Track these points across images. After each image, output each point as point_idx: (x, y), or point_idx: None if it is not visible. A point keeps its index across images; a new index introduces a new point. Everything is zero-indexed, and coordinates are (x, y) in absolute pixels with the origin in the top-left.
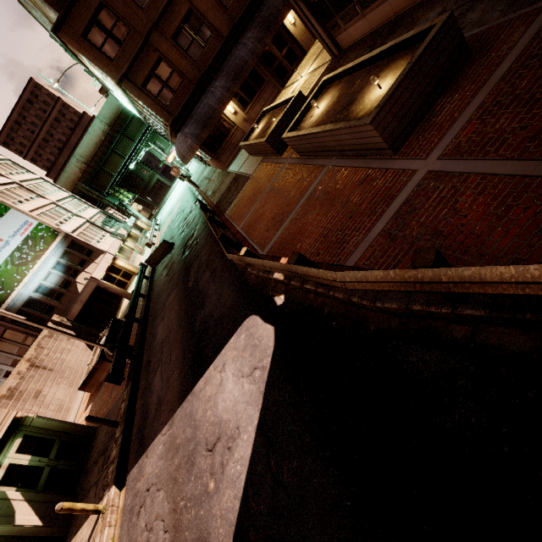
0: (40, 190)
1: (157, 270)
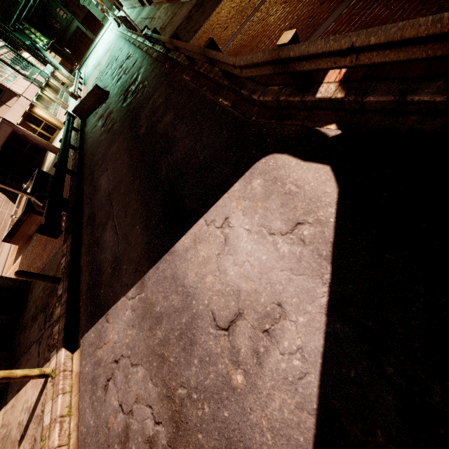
0: None
1: (89, 122)
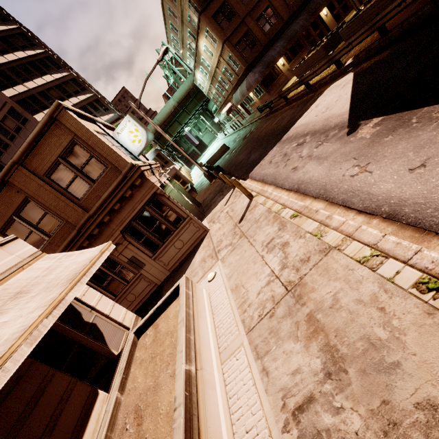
0: None
1: (216, 163)
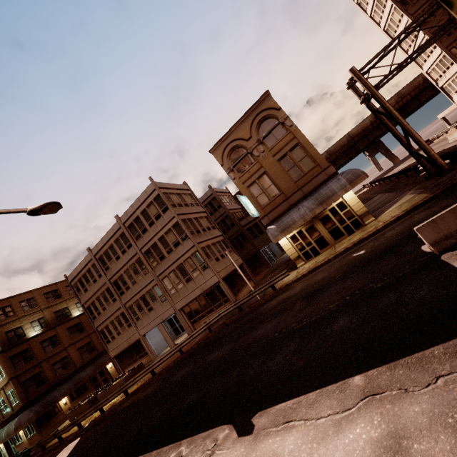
0: None
1: None
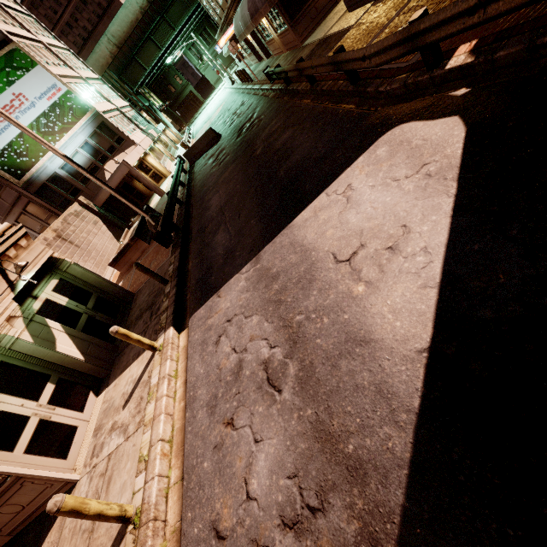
0: (67, 60)
1: (198, 164)
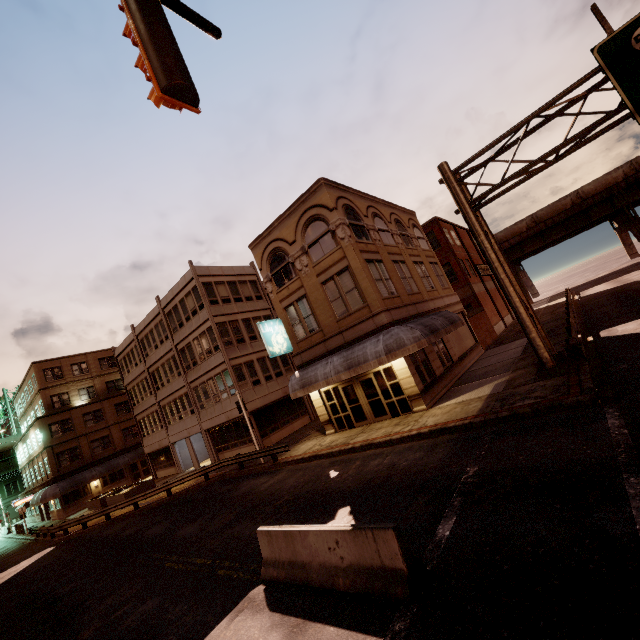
0: None
1: None
